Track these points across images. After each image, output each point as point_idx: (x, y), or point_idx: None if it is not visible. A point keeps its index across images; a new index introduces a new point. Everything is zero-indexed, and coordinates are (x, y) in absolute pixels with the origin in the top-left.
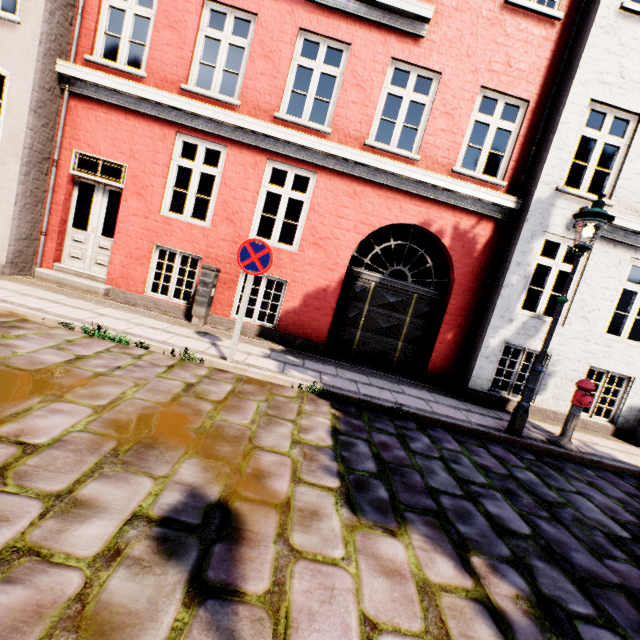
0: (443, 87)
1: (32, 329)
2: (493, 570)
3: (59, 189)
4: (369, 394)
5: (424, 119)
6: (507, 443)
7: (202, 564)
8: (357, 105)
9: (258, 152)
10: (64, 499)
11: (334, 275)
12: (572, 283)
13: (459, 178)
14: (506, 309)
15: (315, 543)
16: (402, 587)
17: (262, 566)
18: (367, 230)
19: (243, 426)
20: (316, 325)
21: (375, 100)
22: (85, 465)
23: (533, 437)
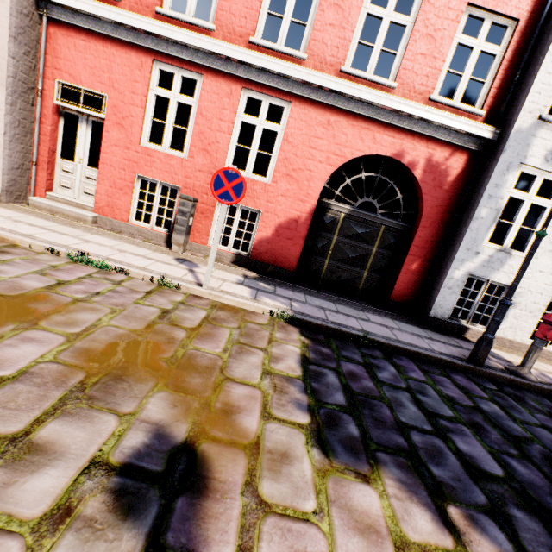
0: (427, 5)
1: (19, 254)
2: (472, 523)
3: (45, 120)
4: (336, 321)
5: (404, 42)
6: (468, 372)
7: (161, 524)
8: (334, 27)
9: (233, 80)
10: (18, 443)
11: (305, 206)
12: (543, 217)
13: (436, 107)
14: (473, 242)
15: (285, 493)
16: (379, 549)
17: (227, 525)
18: (339, 161)
19: (215, 355)
20: (287, 254)
21: (353, 21)
22: (48, 401)
23: (493, 366)
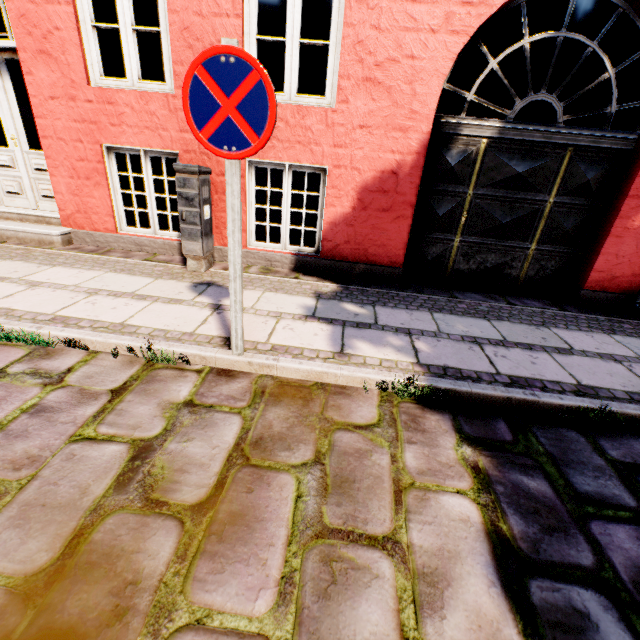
0: None
1: None
2: None
3: None
4: (519, 375)
5: None
6: None
7: None
8: None
9: None
10: None
11: (409, 139)
12: None
13: None
14: None
15: None
16: None
17: None
18: (474, 18)
19: None
20: (384, 239)
21: None
22: None
23: None
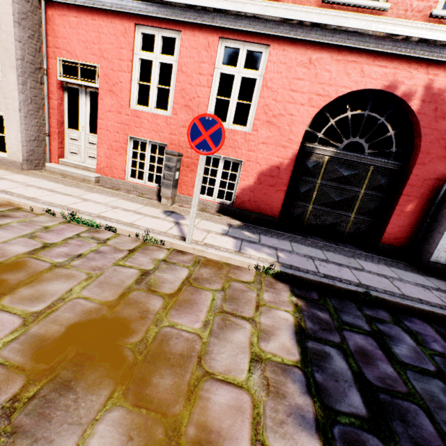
0: None
1: (18, 217)
2: None
3: (52, 95)
4: (329, 274)
5: None
6: None
7: None
8: None
9: (210, 32)
10: None
11: (287, 152)
12: None
13: (439, 24)
14: None
15: None
16: None
17: None
18: (322, 102)
19: (193, 334)
20: (270, 201)
21: None
22: None
23: None
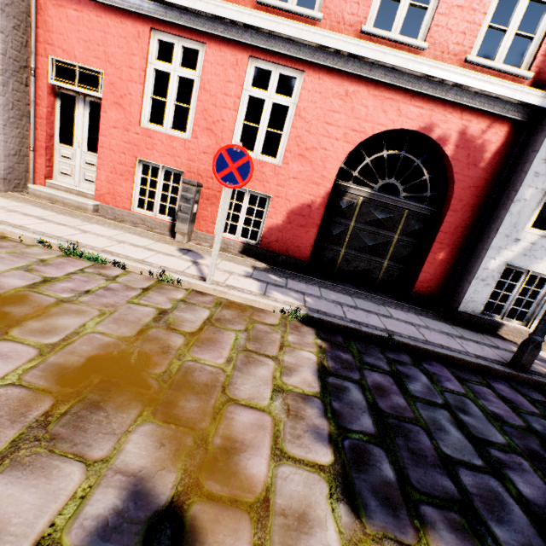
0: None
1: (6, 247)
2: None
3: (41, 101)
4: (356, 320)
5: None
6: (510, 379)
7: None
8: None
9: (239, 48)
10: None
11: (320, 190)
12: None
13: (473, 70)
14: (513, 227)
15: None
16: None
17: None
18: (358, 138)
19: (216, 368)
20: (299, 242)
21: None
22: None
23: (538, 371)
